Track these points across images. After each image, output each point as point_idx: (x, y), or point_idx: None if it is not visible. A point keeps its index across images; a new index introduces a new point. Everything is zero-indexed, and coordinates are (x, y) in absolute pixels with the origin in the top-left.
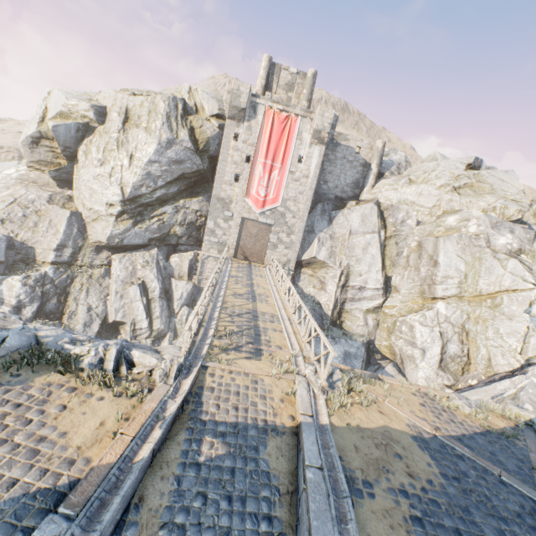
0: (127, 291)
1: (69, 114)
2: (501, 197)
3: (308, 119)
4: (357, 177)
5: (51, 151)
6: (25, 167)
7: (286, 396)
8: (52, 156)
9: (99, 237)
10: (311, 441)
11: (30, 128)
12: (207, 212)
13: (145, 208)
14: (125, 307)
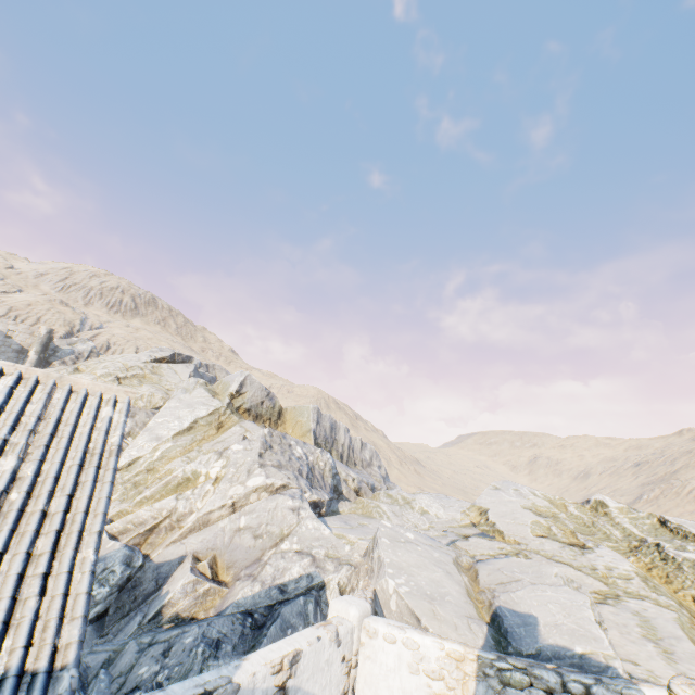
0: None
1: None
2: (161, 386)
3: None
4: None
5: None
6: None
7: None
8: None
9: None
10: None
11: None
12: None
13: None
14: None
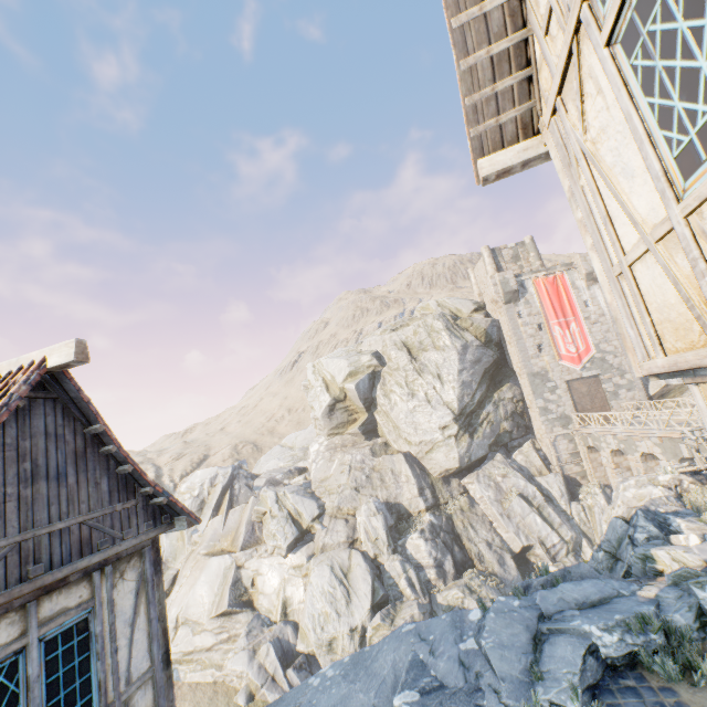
0: (510, 507)
1: (357, 370)
2: None
3: (572, 269)
4: None
5: (345, 411)
6: (323, 438)
7: None
8: (346, 415)
9: (444, 465)
10: None
11: (322, 400)
12: (519, 395)
13: (470, 417)
14: (520, 528)
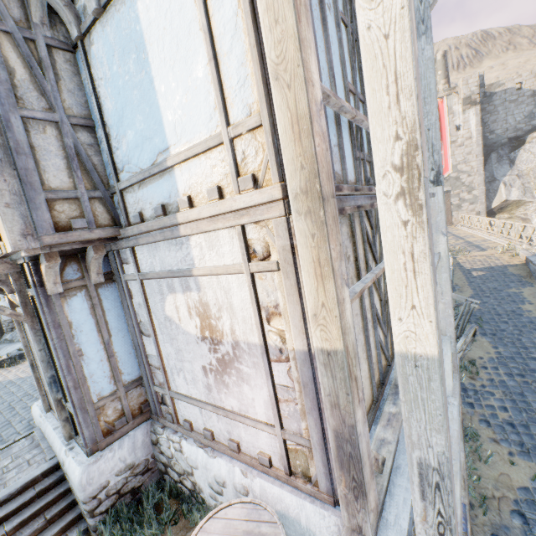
0: None
1: None
2: None
3: (453, 94)
4: (528, 110)
5: None
6: None
7: (512, 257)
8: None
9: None
10: (534, 258)
11: None
12: None
13: None
14: None
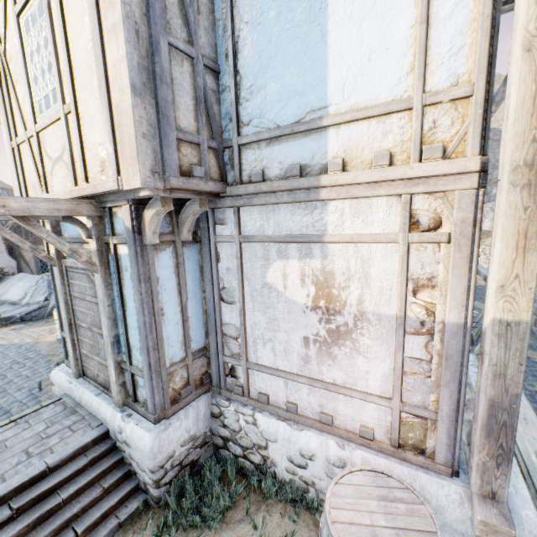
0: None
1: None
2: None
3: None
4: None
5: None
6: None
7: None
8: None
9: None
10: None
11: None
12: None
13: None
14: None
